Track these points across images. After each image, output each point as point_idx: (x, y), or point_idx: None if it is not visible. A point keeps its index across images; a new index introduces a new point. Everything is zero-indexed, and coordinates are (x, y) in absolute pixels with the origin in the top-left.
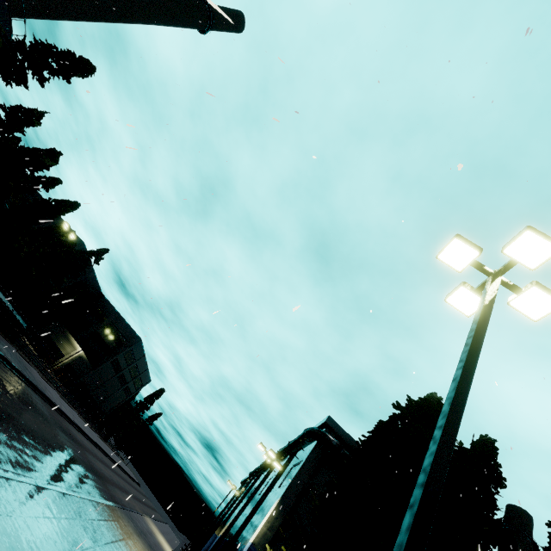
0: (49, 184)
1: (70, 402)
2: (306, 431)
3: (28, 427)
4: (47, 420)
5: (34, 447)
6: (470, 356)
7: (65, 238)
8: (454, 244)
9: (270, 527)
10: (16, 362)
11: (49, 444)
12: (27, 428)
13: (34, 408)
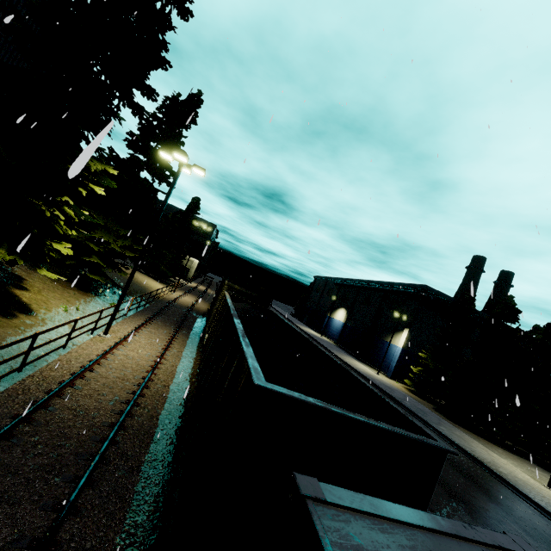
0: None
1: None
2: (412, 294)
3: None
4: None
5: None
6: None
7: None
8: None
9: (407, 340)
10: None
11: None
12: None
13: None
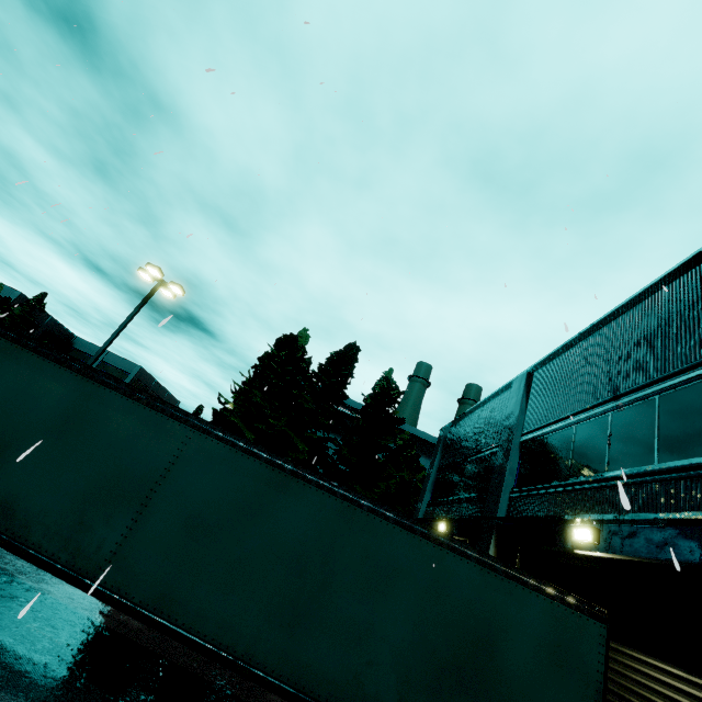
0: None
1: None
2: None
3: None
4: None
5: None
6: (121, 326)
7: None
8: (140, 272)
9: None
10: None
11: None
12: None
13: None
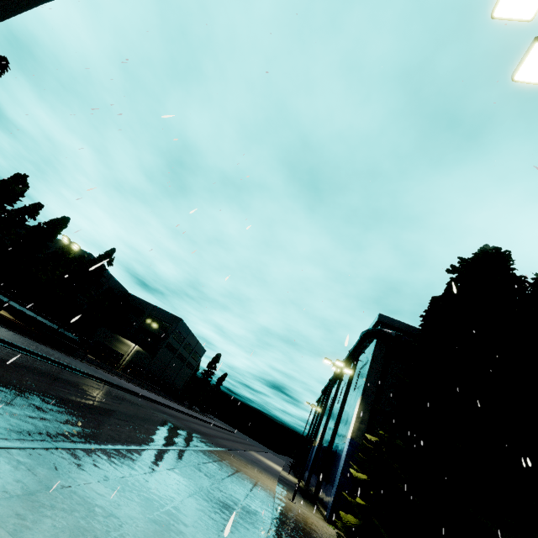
0: (33, 212)
1: (147, 389)
2: (362, 335)
3: (119, 412)
4: (134, 404)
5: (132, 424)
6: None
7: (72, 255)
8: None
9: (361, 421)
10: (84, 369)
11: (144, 420)
12: (119, 412)
13: (118, 398)
